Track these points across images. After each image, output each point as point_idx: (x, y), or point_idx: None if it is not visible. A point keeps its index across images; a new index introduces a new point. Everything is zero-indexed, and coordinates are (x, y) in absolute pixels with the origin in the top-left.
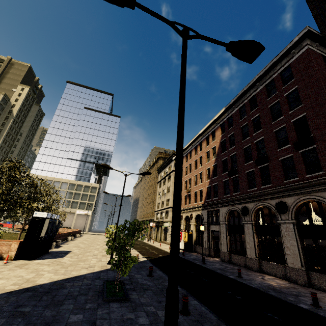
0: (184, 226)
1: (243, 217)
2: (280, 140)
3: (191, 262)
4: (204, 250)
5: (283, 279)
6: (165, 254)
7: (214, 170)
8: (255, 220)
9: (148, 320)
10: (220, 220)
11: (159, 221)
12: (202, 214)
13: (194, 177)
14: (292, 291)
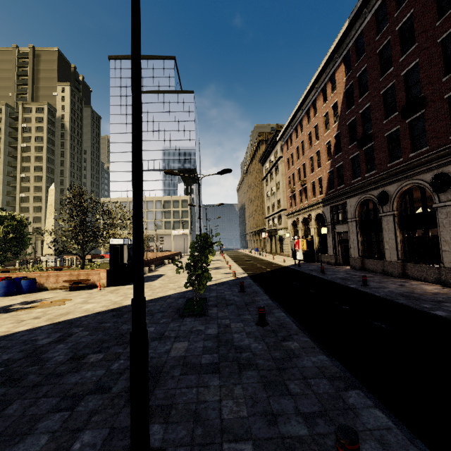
0: (303, 232)
1: (381, 207)
2: (450, 58)
3: (306, 273)
4: (328, 259)
5: (436, 284)
6: (275, 268)
7: (336, 144)
8: (400, 209)
9: (217, 330)
10: (348, 217)
11: (270, 230)
12: (324, 212)
13: (310, 161)
14: (438, 297)
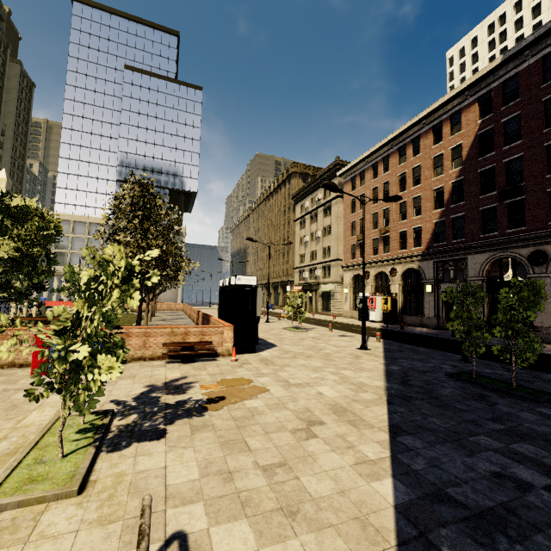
0: (373, 289)
1: (531, 267)
2: None
3: (440, 338)
4: (425, 321)
5: None
6: (377, 331)
7: (453, 192)
8: None
9: None
10: (469, 275)
11: (312, 283)
12: (422, 268)
13: (399, 206)
14: None
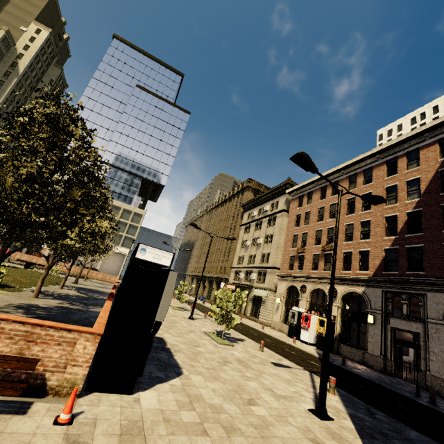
0: (308, 305)
1: None
2: None
3: (403, 395)
4: (368, 358)
5: None
6: (315, 360)
7: (408, 222)
8: None
9: None
10: (430, 316)
11: (246, 285)
12: (368, 294)
13: (345, 227)
14: None
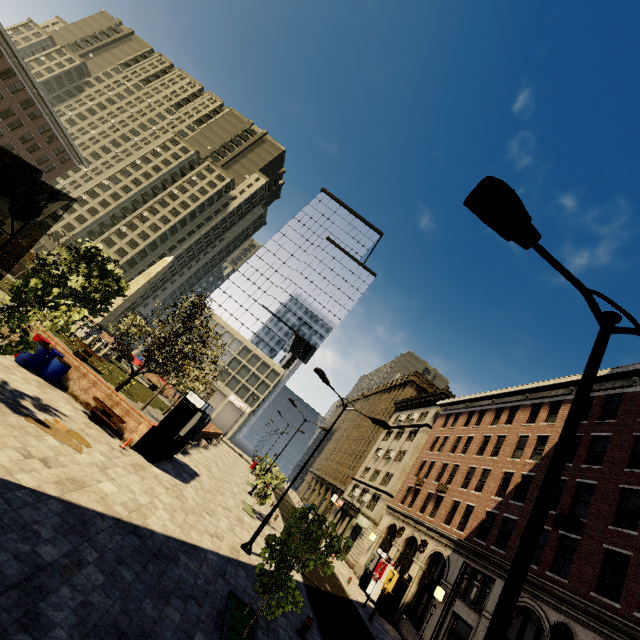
0: (398, 554)
1: None
2: None
3: None
4: None
5: None
6: (336, 591)
7: (520, 485)
8: None
9: None
10: (487, 608)
11: (352, 505)
12: (450, 561)
13: (468, 469)
14: None
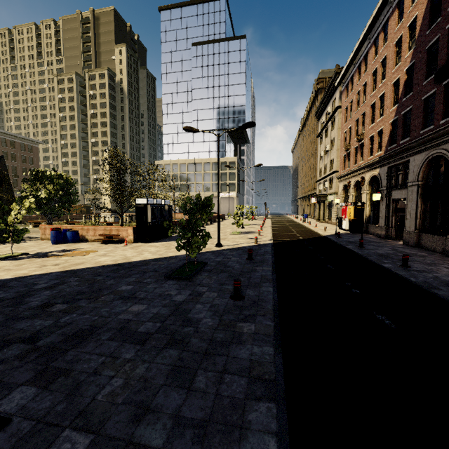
0: (353, 198)
1: None
2: None
3: (340, 245)
4: (378, 230)
5: None
6: (309, 237)
7: (408, 81)
8: None
9: (185, 298)
10: (409, 180)
11: (319, 195)
12: (380, 175)
13: (371, 109)
14: None
